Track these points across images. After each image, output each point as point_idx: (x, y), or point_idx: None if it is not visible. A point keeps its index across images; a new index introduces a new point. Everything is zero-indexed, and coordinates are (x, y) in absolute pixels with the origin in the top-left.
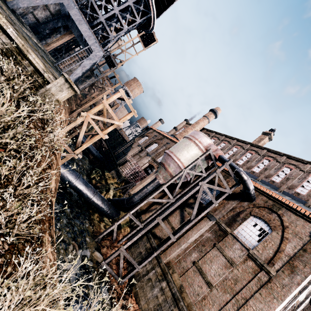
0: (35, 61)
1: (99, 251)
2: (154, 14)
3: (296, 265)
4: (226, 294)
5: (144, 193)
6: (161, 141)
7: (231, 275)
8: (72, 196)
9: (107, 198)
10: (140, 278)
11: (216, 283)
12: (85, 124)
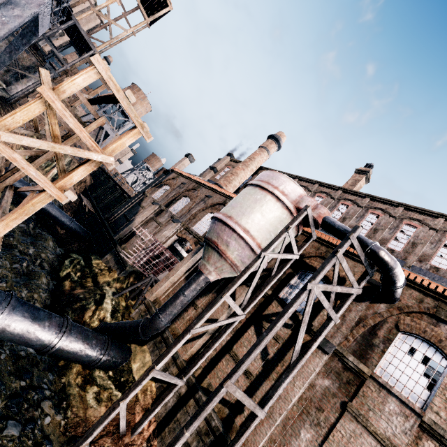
0: None
1: None
2: None
3: None
4: None
5: (179, 306)
6: (194, 193)
7: None
8: (2, 346)
9: (99, 325)
10: None
11: None
12: None
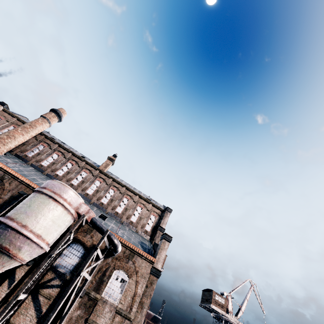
0: None
1: None
2: None
3: (144, 301)
4: None
5: None
6: None
7: None
8: None
9: None
10: None
11: None
12: None
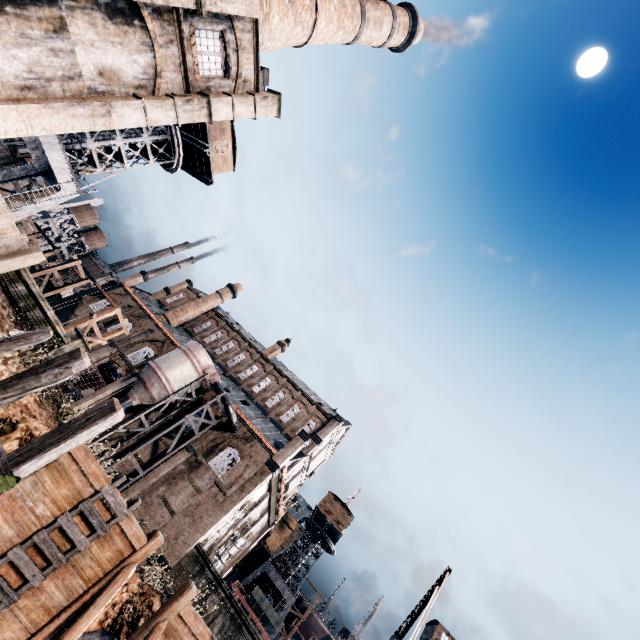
0: (61, 330)
1: None
2: (179, 166)
3: (246, 486)
4: (186, 518)
5: None
6: (139, 321)
7: (195, 502)
8: None
9: None
10: None
11: (180, 511)
12: None
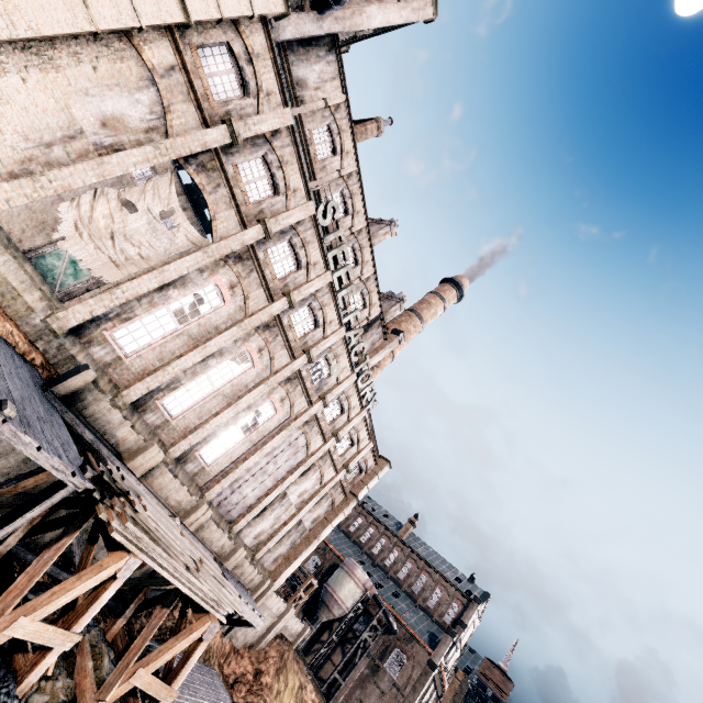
0: None
1: None
2: None
3: (417, 686)
4: None
5: (308, 636)
6: None
7: (383, 702)
8: None
9: None
10: None
11: None
12: None
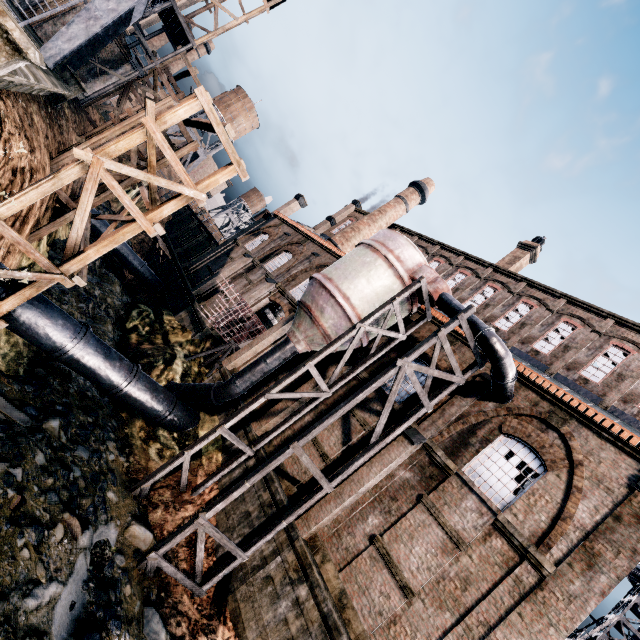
0: None
1: (145, 522)
2: None
3: (599, 551)
4: (444, 613)
5: (258, 374)
6: (299, 248)
7: (454, 570)
8: (70, 381)
9: (167, 383)
10: (247, 575)
11: (423, 587)
12: (89, 186)
